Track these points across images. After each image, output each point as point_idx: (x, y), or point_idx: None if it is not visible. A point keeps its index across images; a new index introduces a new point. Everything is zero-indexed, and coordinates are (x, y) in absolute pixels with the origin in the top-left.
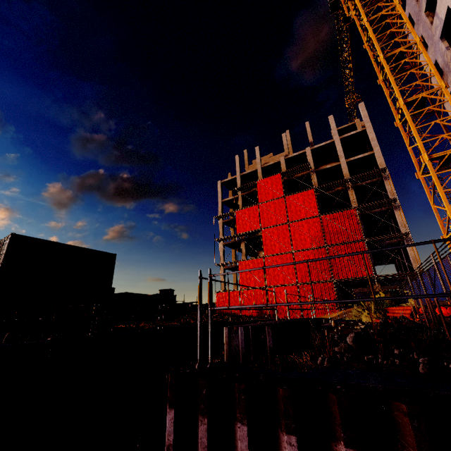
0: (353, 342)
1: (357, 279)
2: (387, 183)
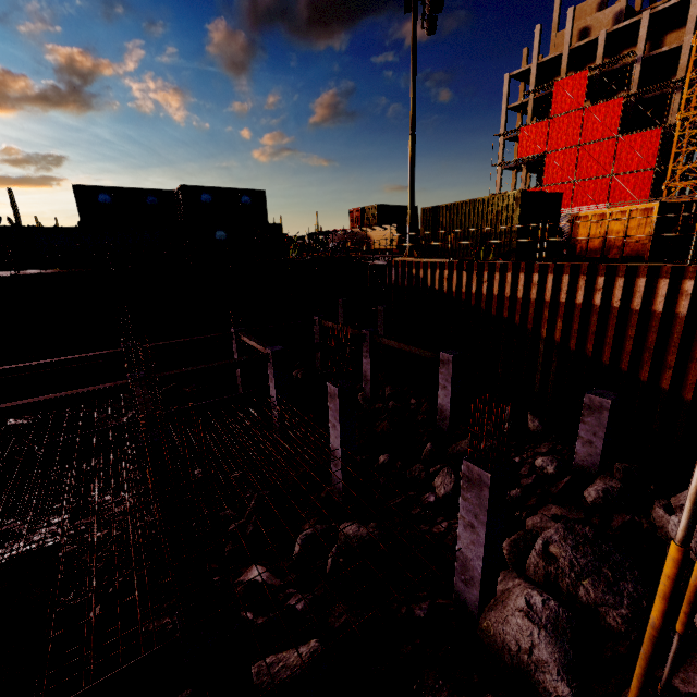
0: None
1: None
2: None
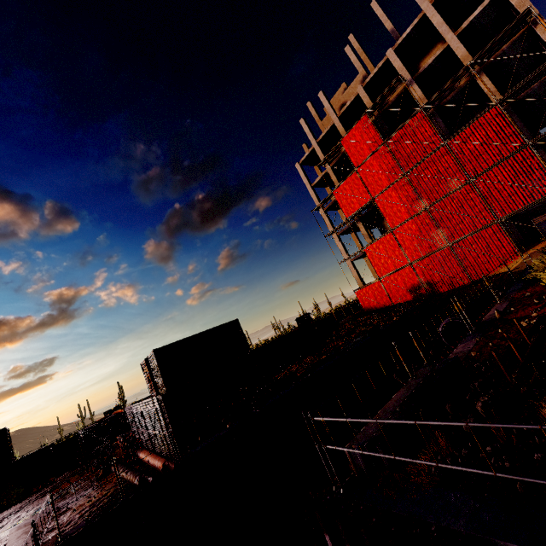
0: (482, 412)
1: (535, 204)
2: (542, 30)
